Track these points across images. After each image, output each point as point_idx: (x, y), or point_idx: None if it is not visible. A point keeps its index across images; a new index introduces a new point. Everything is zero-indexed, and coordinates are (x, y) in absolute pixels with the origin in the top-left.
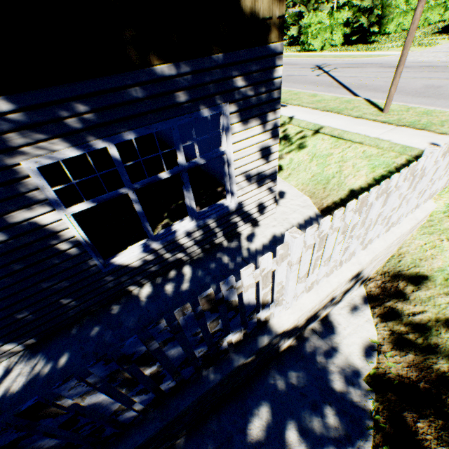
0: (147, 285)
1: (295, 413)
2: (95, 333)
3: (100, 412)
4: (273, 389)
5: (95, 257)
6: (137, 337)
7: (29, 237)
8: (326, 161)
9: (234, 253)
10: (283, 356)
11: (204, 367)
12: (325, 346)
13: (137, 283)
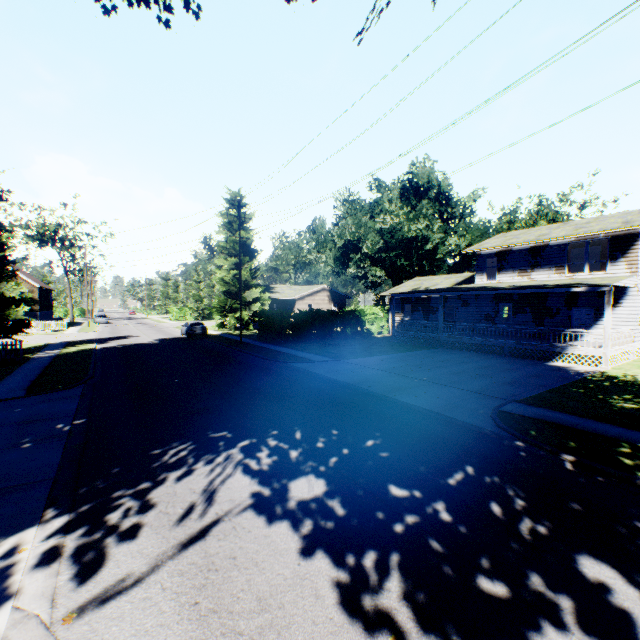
0: None
1: None
2: None
3: None
4: None
5: None
6: None
7: None
8: None
9: None
10: None
11: None
12: None
13: None
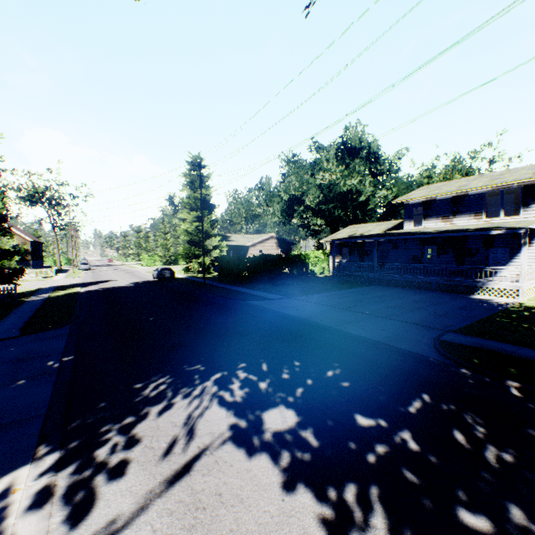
0: None
1: None
2: None
3: None
4: None
5: None
6: None
7: None
8: None
9: None
10: None
11: None
12: None
13: None
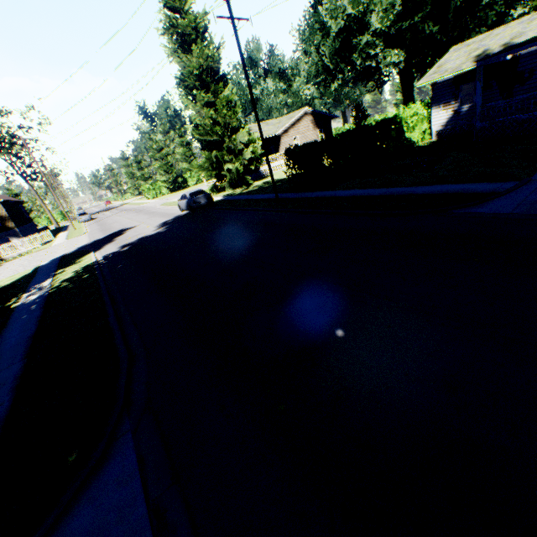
0: None
1: None
2: None
3: None
4: None
5: None
6: None
7: None
8: None
9: None
10: None
11: None
12: None
13: None
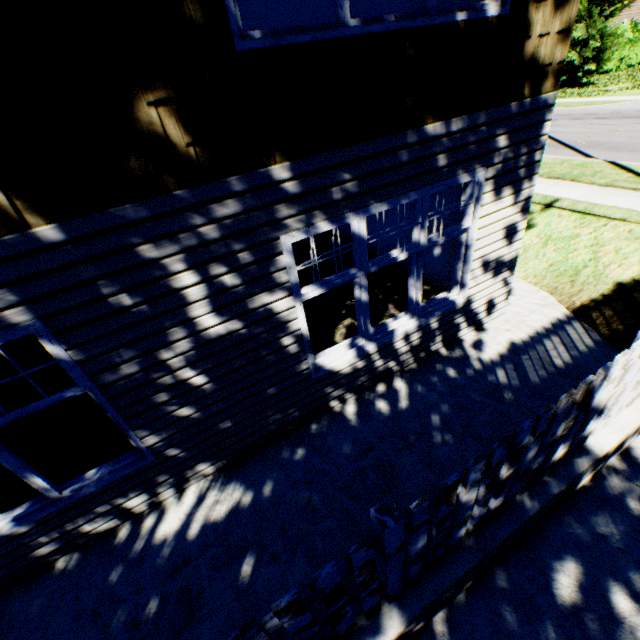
0: (351, 402)
1: (617, 573)
2: (299, 458)
3: (458, 516)
4: (573, 539)
5: (310, 358)
6: (533, 421)
7: (259, 327)
8: (570, 245)
9: (460, 364)
10: (576, 499)
11: (522, 489)
12: (636, 488)
13: (340, 398)
